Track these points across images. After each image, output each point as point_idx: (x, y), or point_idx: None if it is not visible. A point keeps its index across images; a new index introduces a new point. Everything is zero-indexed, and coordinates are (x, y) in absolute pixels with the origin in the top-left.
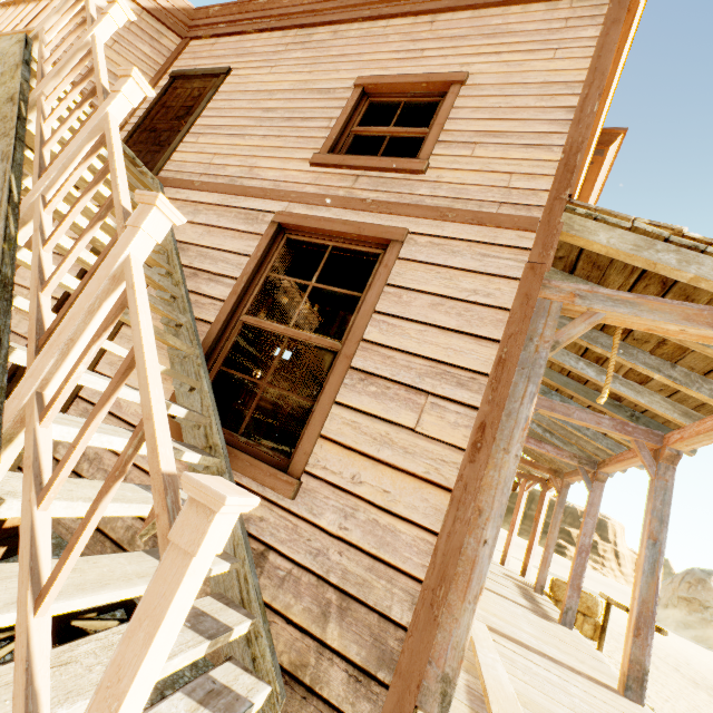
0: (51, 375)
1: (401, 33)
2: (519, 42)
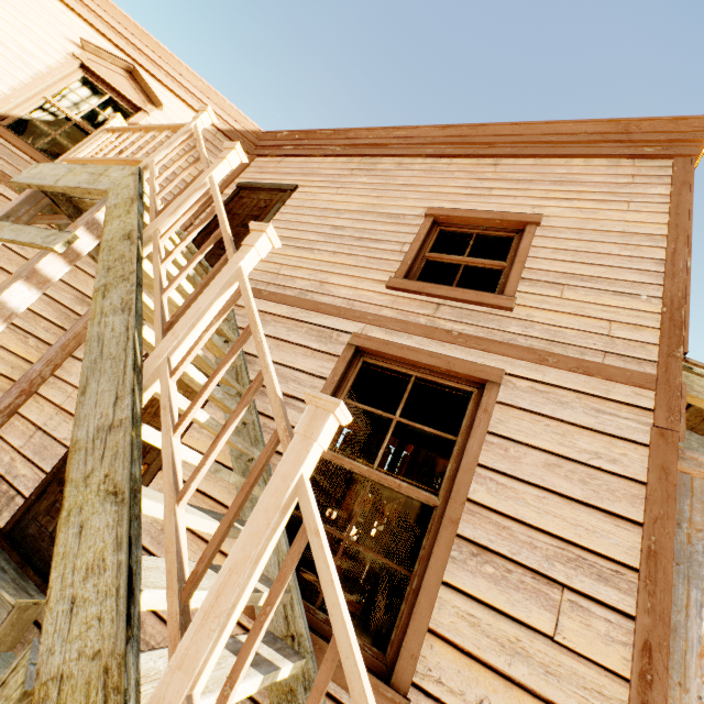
0: (204, 663)
1: (466, 172)
2: (588, 192)
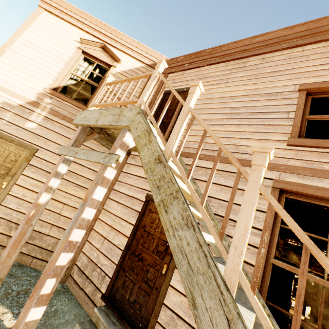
0: None
1: (319, 53)
2: None
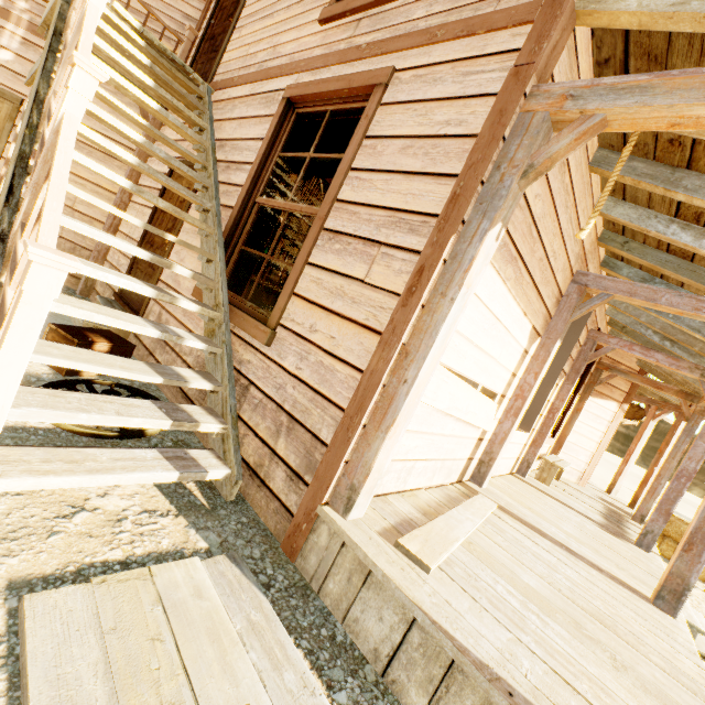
0: (30, 211)
1: None
2: None
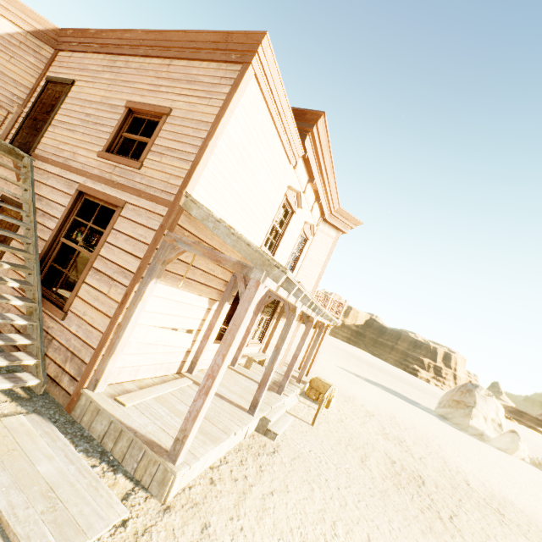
0: None
1: (154, 71)
2: (199, 90)
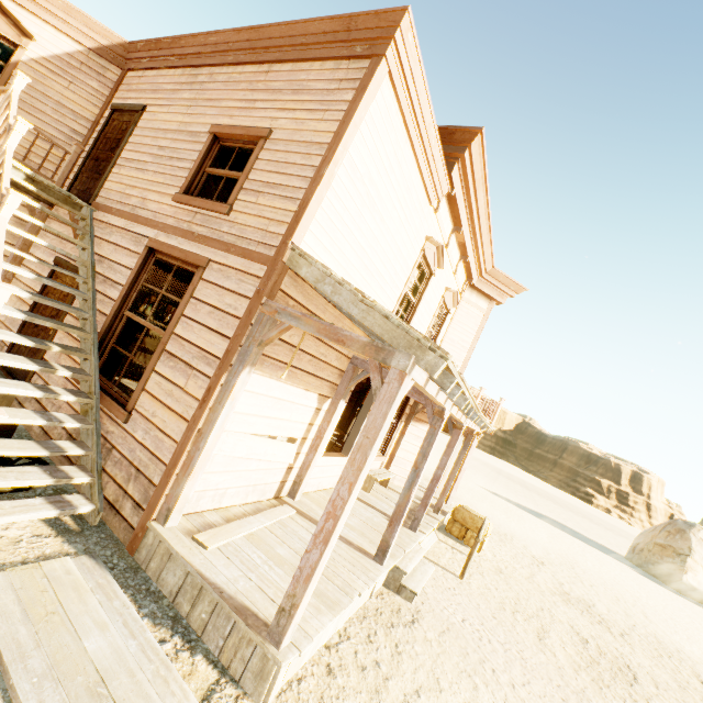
0: None
1: (248, 82)
2: (309, 101)
